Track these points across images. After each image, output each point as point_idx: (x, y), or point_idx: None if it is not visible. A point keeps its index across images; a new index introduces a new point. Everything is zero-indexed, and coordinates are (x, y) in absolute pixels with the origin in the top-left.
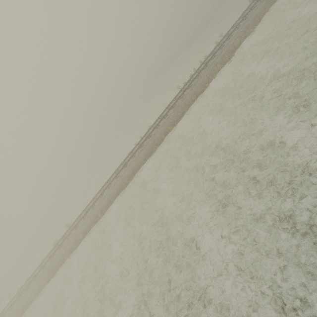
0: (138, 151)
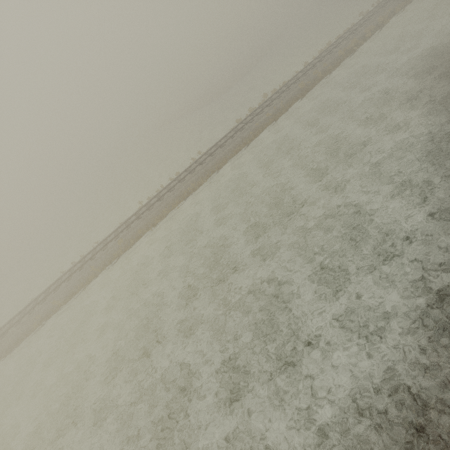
0: (63, 285)
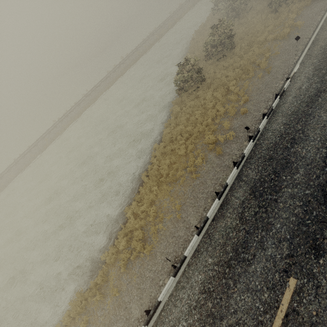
0: (13, 168)
